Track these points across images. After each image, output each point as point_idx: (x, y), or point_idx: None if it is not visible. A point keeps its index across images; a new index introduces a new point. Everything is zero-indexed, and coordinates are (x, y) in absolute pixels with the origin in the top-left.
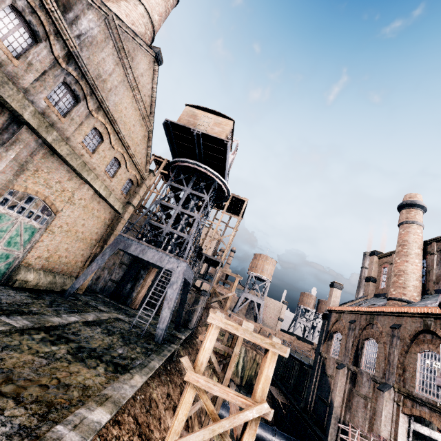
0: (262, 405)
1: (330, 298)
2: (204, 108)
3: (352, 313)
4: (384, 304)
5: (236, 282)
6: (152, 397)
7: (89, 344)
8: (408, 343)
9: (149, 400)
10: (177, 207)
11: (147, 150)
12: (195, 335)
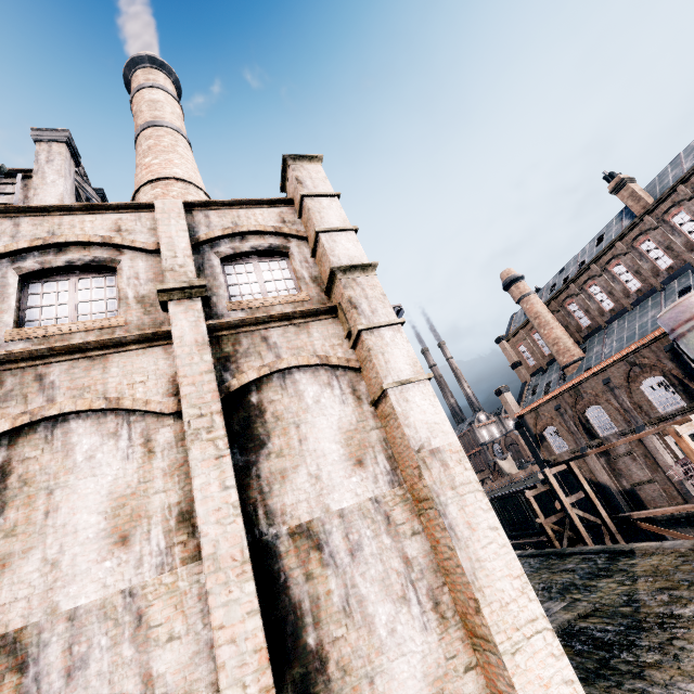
0: None
1: (507, 405)
2: None
3: (551, 401)
4: (559, 375)
5: None
6: None
7: (570, 578)
8: (628, 385)
9: None
10: None
11: None
12: None
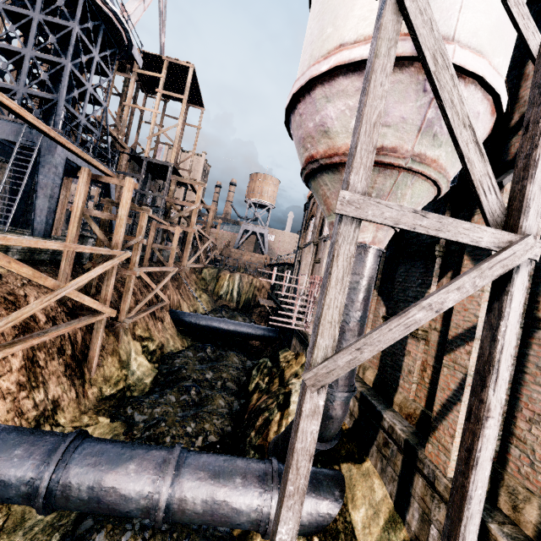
0: None
1: None
2: None
3: None
4: None
5: (199, 192)
6: None
7: None
8: None
9: None
10: (27, 50)
11: None
12: (159, 262)
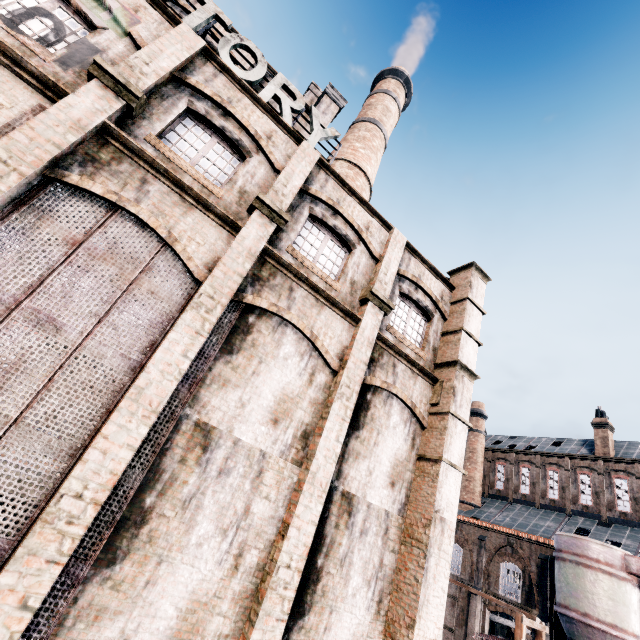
0: None
1: None
2: None
3: None
4: None
5: None
6: None
7: None
8: (494, 554)
9: None
10: None
11: None
12: None
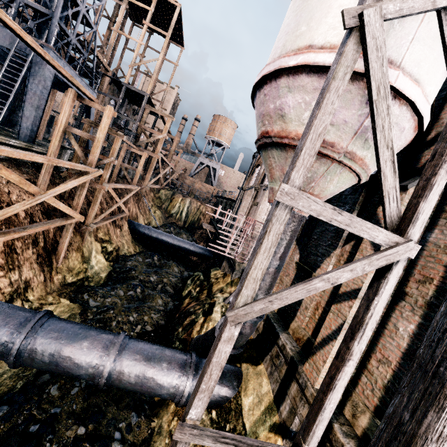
0: None
1: None
2: None
3: None
4: None
5: (168, 124)
6: None
7: None
8: None
9: None
10: None
11: None
12: (125, 178)
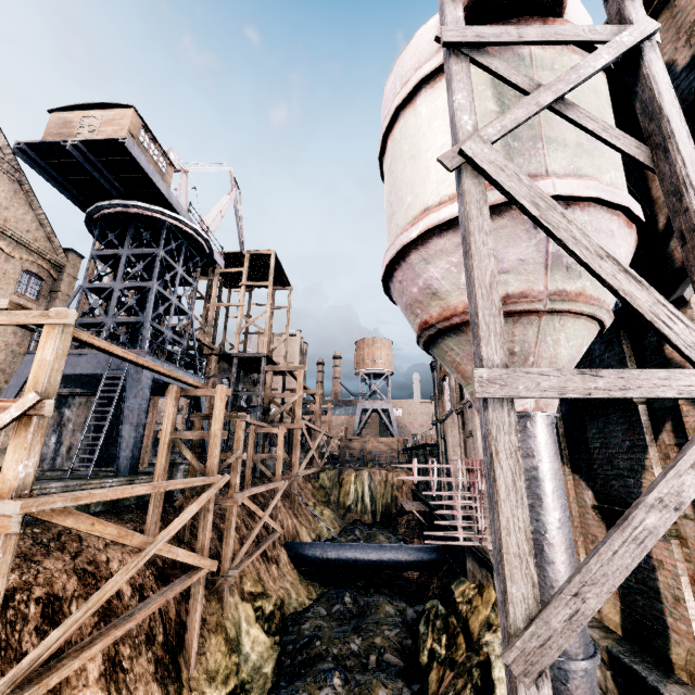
0: (26, 397)
1: None
2: (81, 106)
3: None
4: None
5: (300, 377)
6: (71, 532)
7: None
8: None
9: (59, 534)
10: (116, 283)
11: (36, 216)
12: (264, 476)
